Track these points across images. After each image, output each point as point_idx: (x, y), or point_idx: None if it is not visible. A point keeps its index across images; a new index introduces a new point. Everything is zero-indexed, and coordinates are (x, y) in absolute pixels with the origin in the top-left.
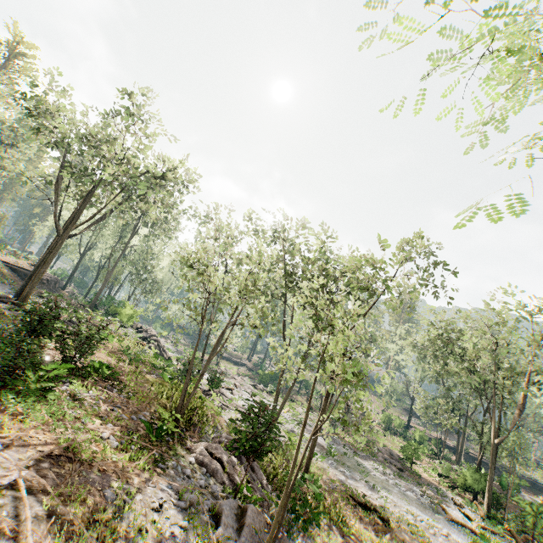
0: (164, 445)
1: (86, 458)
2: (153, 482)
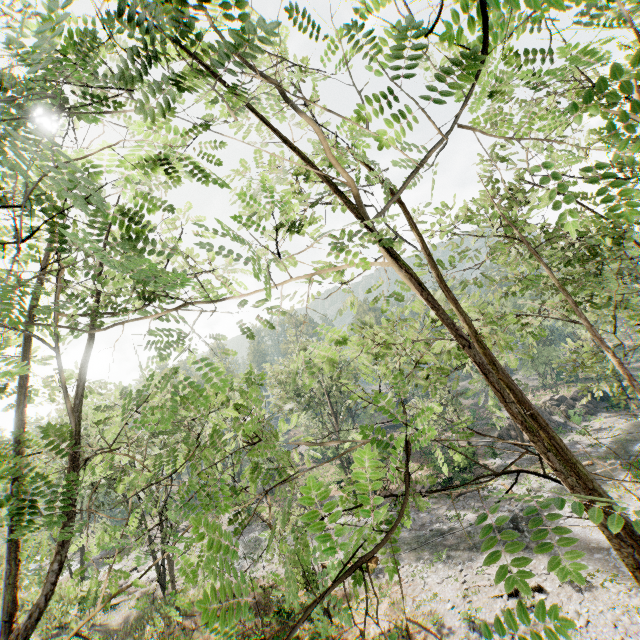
0: None
1: None
2: None
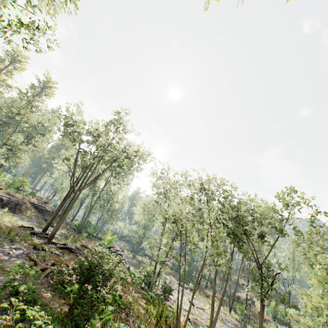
0: None
1: None
2: None
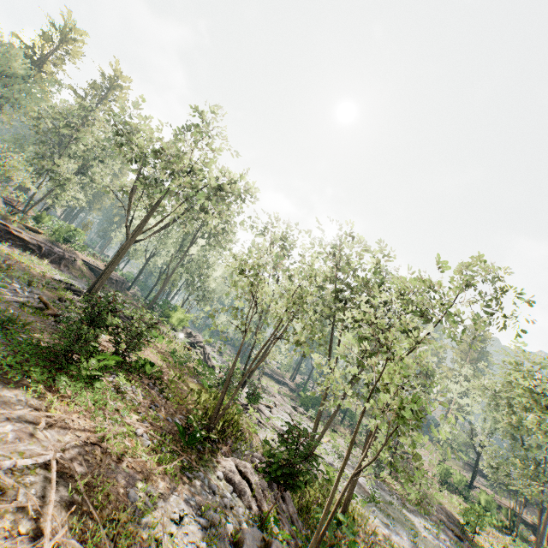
0: (194, 452)
1: (118, 452)
2: (178, 490)
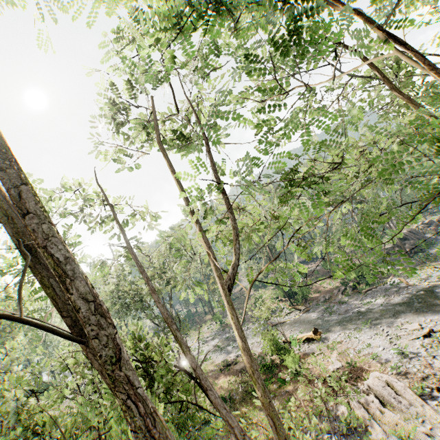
0: None
1: None
2: None
